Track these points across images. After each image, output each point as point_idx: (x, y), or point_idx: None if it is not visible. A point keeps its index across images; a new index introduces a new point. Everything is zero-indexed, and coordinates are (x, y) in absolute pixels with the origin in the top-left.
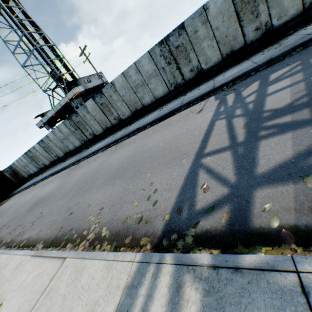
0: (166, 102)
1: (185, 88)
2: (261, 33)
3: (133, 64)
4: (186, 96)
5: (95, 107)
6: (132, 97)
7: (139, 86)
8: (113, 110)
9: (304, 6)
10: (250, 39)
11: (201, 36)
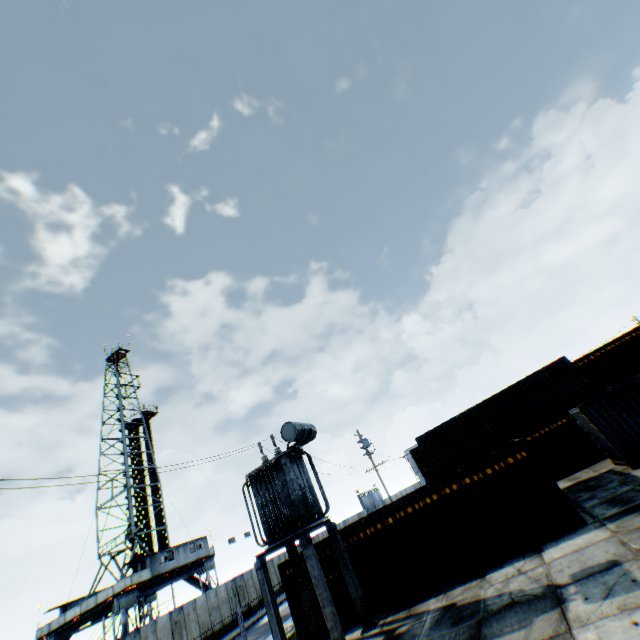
0: None
1: None
2: None
3: None
4: None
5: None
6: None
7: None
8: None
9: (202, 637)
10: None
11: None
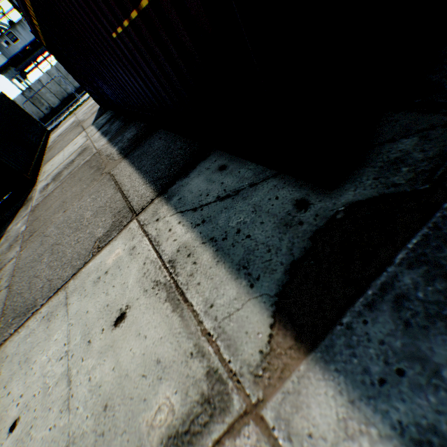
0: None
1: None
2: (50, 110)
3: None
4: None
5: None
6: None
7: None
8: None
9: (61, 101)
10: (47, 113)
11: None
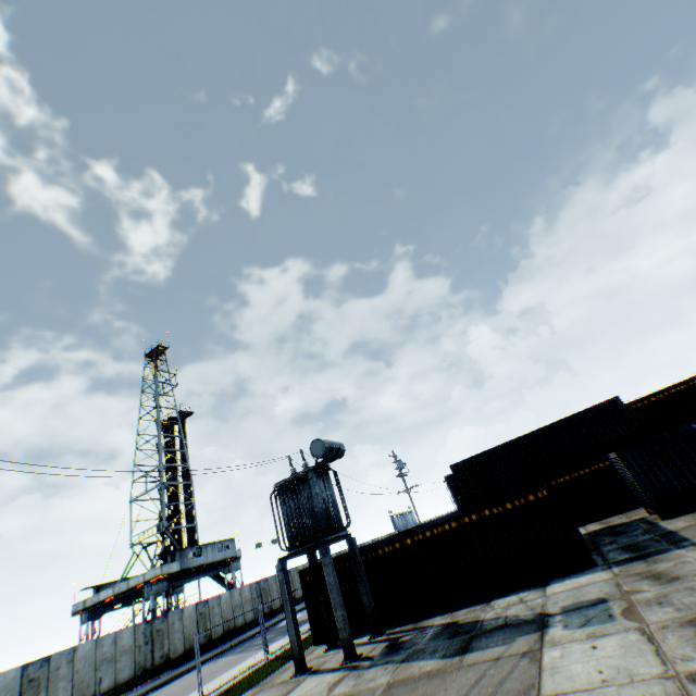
0: (129, 689)
1: (152, 674)
2: (207, 639)
3: (116, 630)
4: (169, 673)
5: (16, 683)
6: (90, 674)
7: (107, 659)
8: (45, 695)
9: (225, 630)
10: (202, 641)
11: (176, 626)
